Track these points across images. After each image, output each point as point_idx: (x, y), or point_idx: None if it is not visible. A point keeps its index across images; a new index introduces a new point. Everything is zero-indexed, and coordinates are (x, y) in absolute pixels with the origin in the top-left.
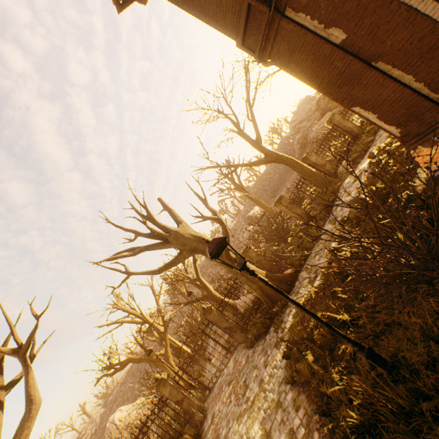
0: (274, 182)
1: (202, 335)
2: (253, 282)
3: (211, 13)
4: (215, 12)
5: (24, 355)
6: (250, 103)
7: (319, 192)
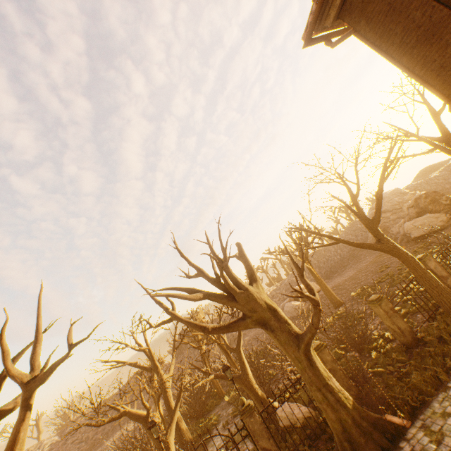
0: (332, 261)
1: (203, 413)
2: (332, 407)
3: (436, 66)
4: (444, 66)
5: (31, 390)
6: (382, 179)
7: (426, 307)
